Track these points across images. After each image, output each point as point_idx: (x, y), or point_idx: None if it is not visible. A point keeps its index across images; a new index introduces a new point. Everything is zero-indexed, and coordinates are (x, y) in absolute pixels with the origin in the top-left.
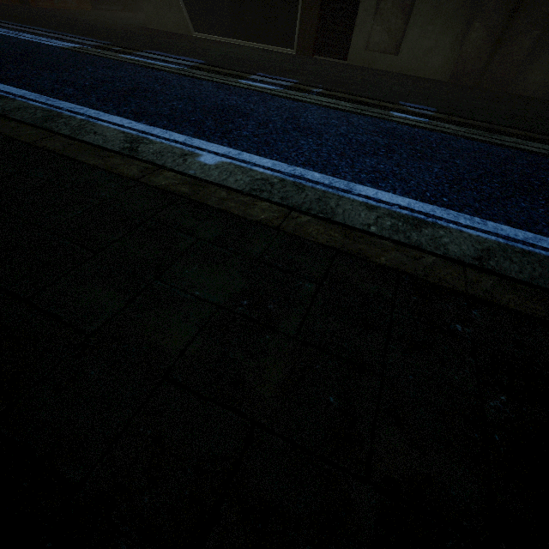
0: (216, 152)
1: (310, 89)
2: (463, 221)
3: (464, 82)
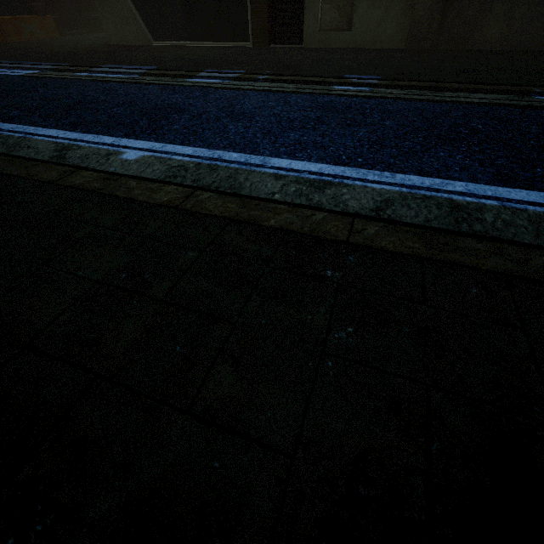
0: (141, 148)
1: (256, 77)
2: (371, 177)
3: (421, 47)
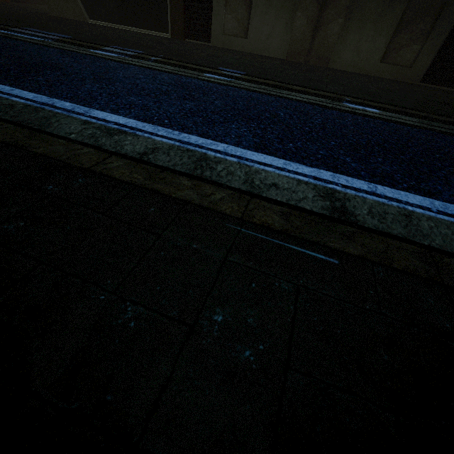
0: None
1: (149, 57)
2: (161, 133)
3: (297, 60)
